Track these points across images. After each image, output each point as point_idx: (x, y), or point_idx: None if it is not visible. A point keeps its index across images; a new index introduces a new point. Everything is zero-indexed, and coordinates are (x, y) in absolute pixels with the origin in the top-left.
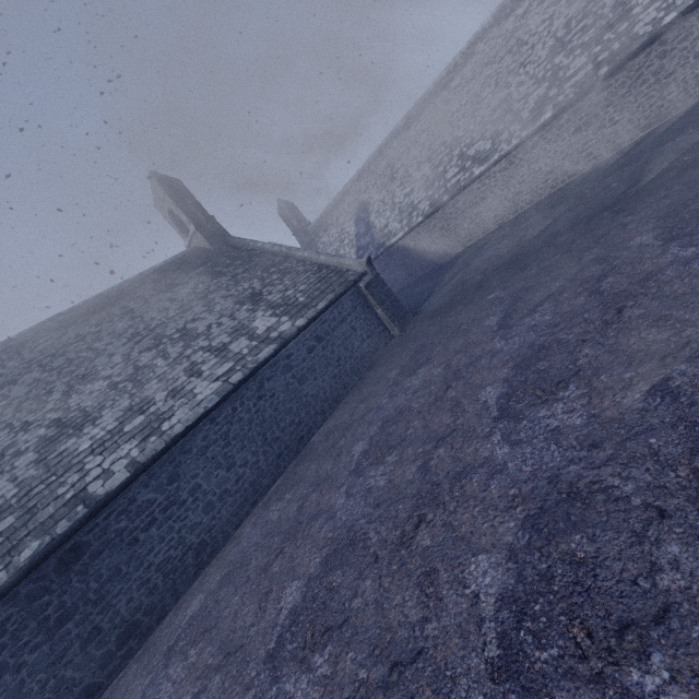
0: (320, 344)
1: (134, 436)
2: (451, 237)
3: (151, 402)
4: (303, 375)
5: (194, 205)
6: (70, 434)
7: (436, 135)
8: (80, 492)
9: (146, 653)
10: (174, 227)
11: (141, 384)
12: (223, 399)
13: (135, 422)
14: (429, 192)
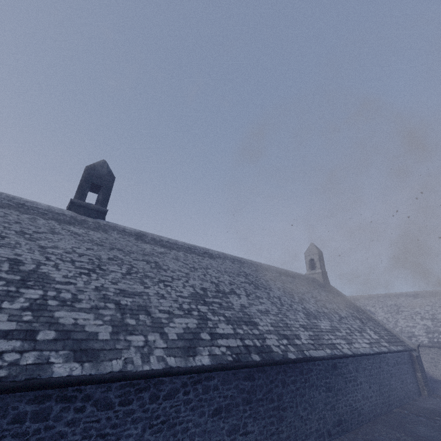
0: (397, 365)
1: (342, 339)
2: (437, 367)
3: (340, 330)
4: (391, 373)
5: (323, 264)
6: (313, 317)
7: (439, 312)
8: (333, 344)
9: (355, 439)
10: (306, 264)
11: (330, 319)
12: (373, 354)
13: (339, 333)
14: (429, 335)
